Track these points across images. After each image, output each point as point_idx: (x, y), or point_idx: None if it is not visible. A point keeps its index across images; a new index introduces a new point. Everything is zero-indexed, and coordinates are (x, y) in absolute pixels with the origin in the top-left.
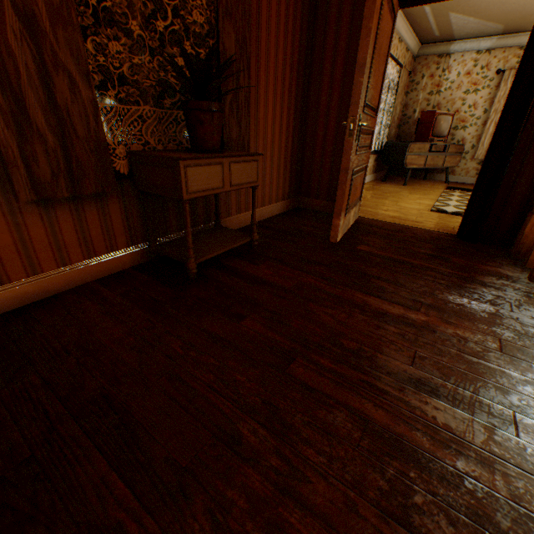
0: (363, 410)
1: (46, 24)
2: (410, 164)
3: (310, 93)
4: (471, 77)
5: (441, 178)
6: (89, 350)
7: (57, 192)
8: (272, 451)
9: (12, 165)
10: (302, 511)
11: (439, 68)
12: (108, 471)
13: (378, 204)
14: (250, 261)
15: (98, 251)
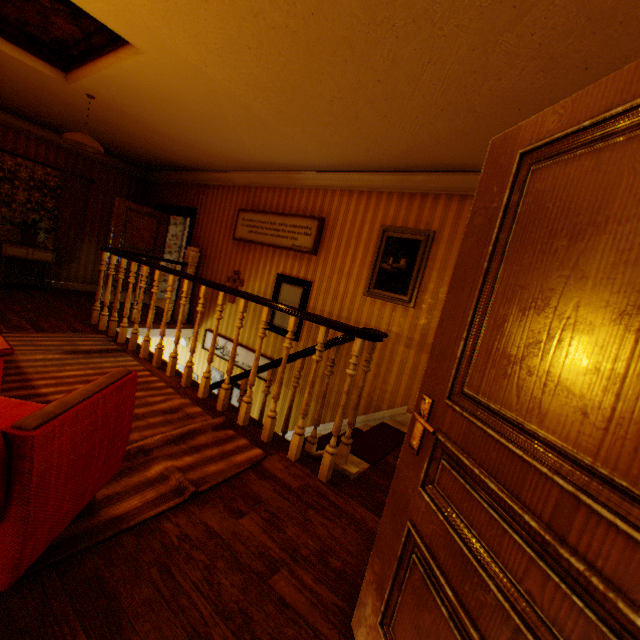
0: None
1: None
2: None
3: None
4: None
5: None
6: None
7: None
8: None
9: None
10: None
11: None
12: None
13: None
14: (41, 292)
15: None
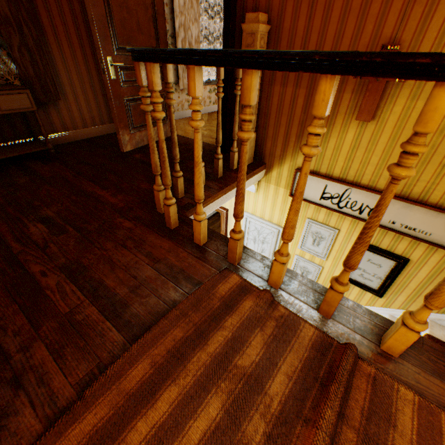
0: (0, 227)
1: None
2: None
3: None
4: None
5: None
6: None
7: None
8: None
9: None
10: None
11: None
12: None
13: (210, 125)
14: (46, 163)
15: None
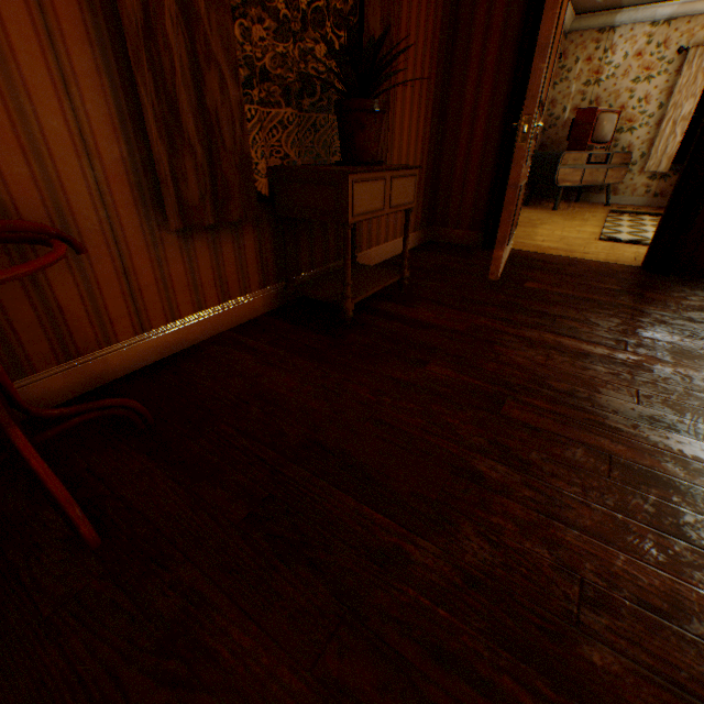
0: (600, 446)
1: (200, 6)
2: (563, 181)
3: (451, 86)
4: (643, 59)
5: (599, 200)
6: (268, 399)
7: (203, 218)
8: (520, 484)
9: (163, 185)
10: (574, 531)
11: (599, 48)
12: (357, 505)
13: (529, 233)
14: (402, 304)
15: (231, 294)
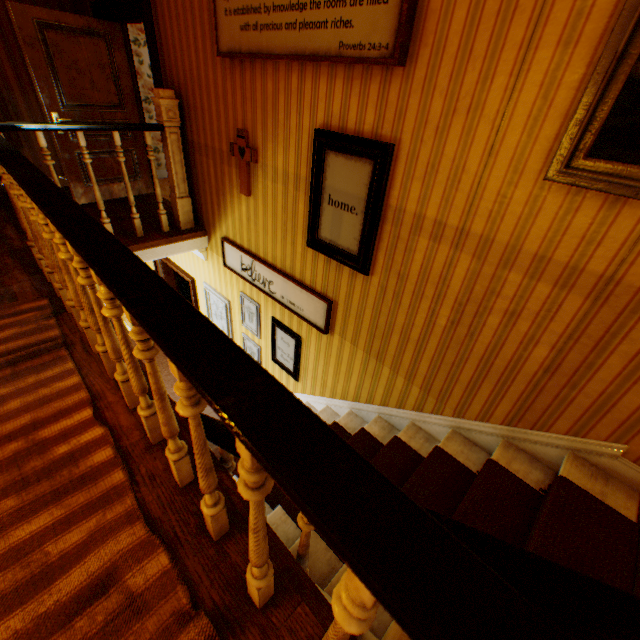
0: None
1: None
2: None
3: None
4: None
5: None
6: None
7: None
8: None
9: None
10: None
11: None
12: None
13: None
14: None
15: None
